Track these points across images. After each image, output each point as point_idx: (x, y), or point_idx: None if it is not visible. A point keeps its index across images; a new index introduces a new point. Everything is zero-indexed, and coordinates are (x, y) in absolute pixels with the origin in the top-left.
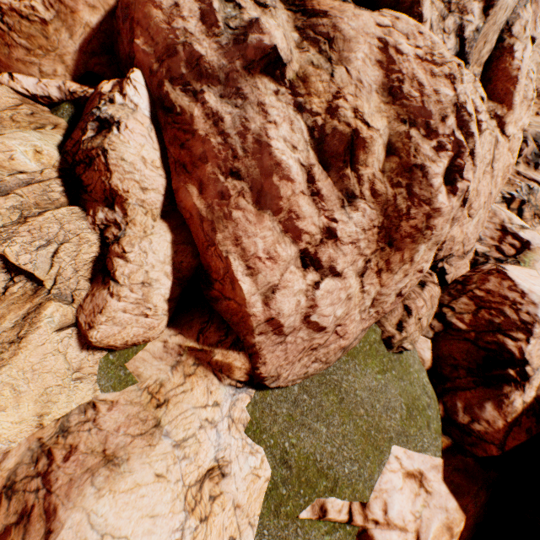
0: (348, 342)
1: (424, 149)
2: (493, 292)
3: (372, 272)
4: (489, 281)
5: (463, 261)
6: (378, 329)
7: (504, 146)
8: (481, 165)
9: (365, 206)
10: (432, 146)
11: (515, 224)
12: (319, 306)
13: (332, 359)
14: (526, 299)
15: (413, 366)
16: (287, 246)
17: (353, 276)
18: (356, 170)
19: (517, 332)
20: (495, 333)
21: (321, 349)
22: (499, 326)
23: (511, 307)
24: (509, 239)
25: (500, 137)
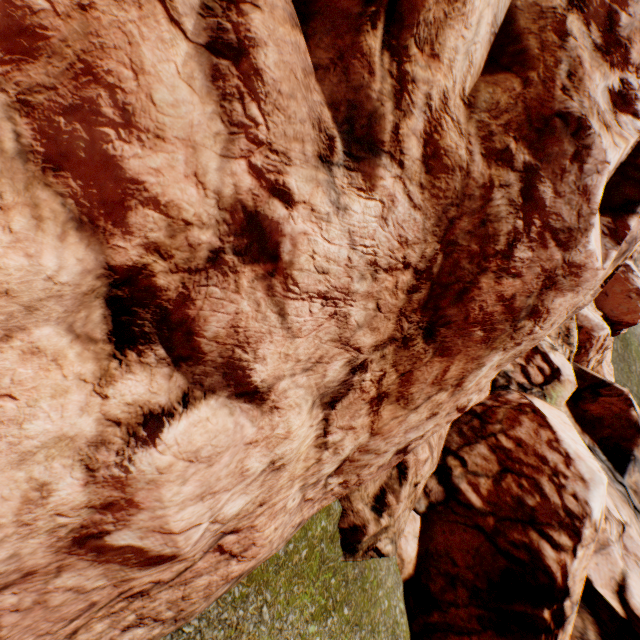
0: (255, 561)
1: (593, 83)
2: (526, 445)
3: (361, 400)
4: (522, 424)
5: None
6: (337, 505)
7: None
8: None
9: (398, 188)
10: (609, 85)
11: (546, 340)
12: (145, 506)
13: (196, 609)
14: (572, 470)
15: (384, 583)
16: (44, 232)
17: (303, 404)
18: (400, 51)
19: (560, 532)
20: (527, 527)
21: (165, 592)
22: (533, 512)
23: (552, 480)
24: (538, 359)
25: None
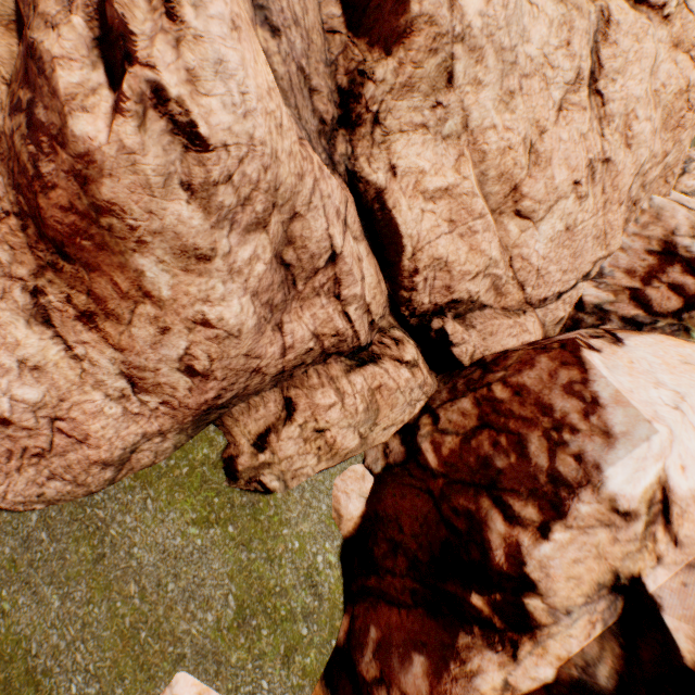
0: (113, 455)
1: (45, 1)
2: (527, 393)
3: (69, 318)
4: (534, 366)
5: (519, 319)
6: (222, 438)
7: (649, 34)
8: (535, 86)
9: None
10: None
11: None
12: None
13: (87, 480)
14: (592, 421)
15: (294, 524)
16: None
17: (17, 322)
18: None
19: (528, 503)
20: (481, 493)
21: (55, 459)
22: (497, 476)
23: (548, 435)
24: (674, 273)
25: (623, 8)
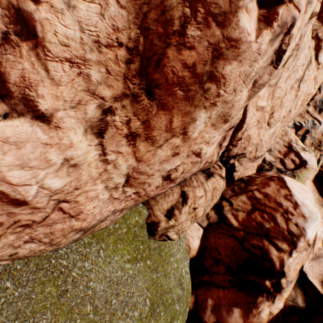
0: (89, 224)
1: None
2: (270, 197)
3: (119, 134)
4: (270, 186)
5: (253, 163)
6: (145, 211)
7: (313, 72)
8: (292, 76)
9: None
10: None
11: (300, 145)
12: None
13: (61, 241)
14: (297, 211)
15: (175, 255)
16: None
17: (77, 129)
18: None
19: (283, 242)
20: (262, 238)
21: (40, 228)
22: (267, 231)
23: (283, 215)
24: (292, 155)
25: (314, 59)
